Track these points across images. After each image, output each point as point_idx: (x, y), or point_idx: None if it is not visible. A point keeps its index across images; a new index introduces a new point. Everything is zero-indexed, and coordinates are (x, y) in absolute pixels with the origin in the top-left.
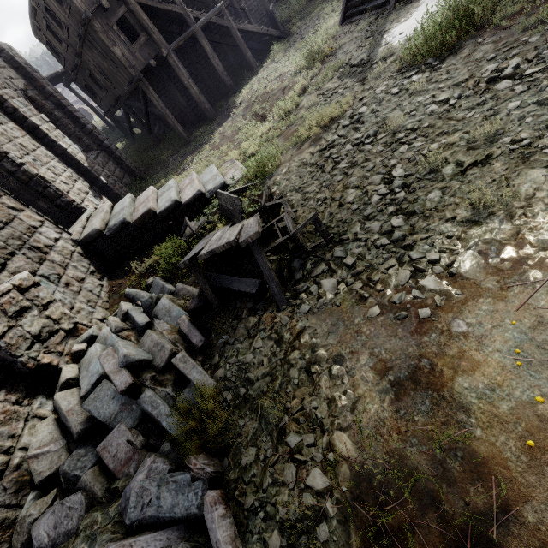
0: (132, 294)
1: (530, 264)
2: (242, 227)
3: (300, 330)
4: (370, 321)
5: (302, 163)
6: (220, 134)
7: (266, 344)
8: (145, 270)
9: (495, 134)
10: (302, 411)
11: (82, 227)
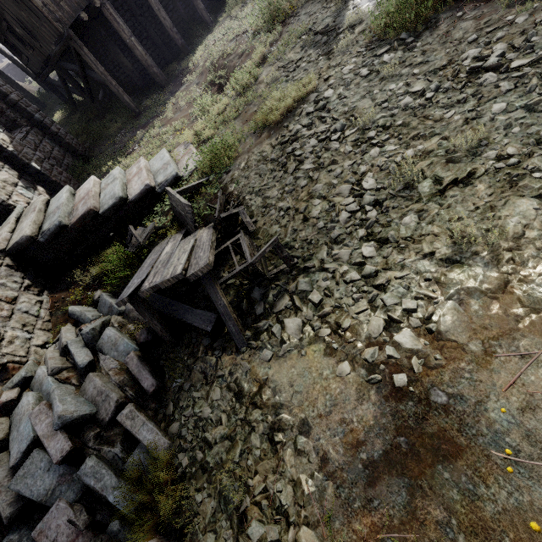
0: (76, 315)
1: (520, 328)
2: (194, 244)
3: (261, 382)
4: (339, 381)
5: (262, 158)
6: (173, 105)
7: (225, 396)
8: (91, 281)
9: (478, 145)
10: (265, 492)
11: (10, 231)
